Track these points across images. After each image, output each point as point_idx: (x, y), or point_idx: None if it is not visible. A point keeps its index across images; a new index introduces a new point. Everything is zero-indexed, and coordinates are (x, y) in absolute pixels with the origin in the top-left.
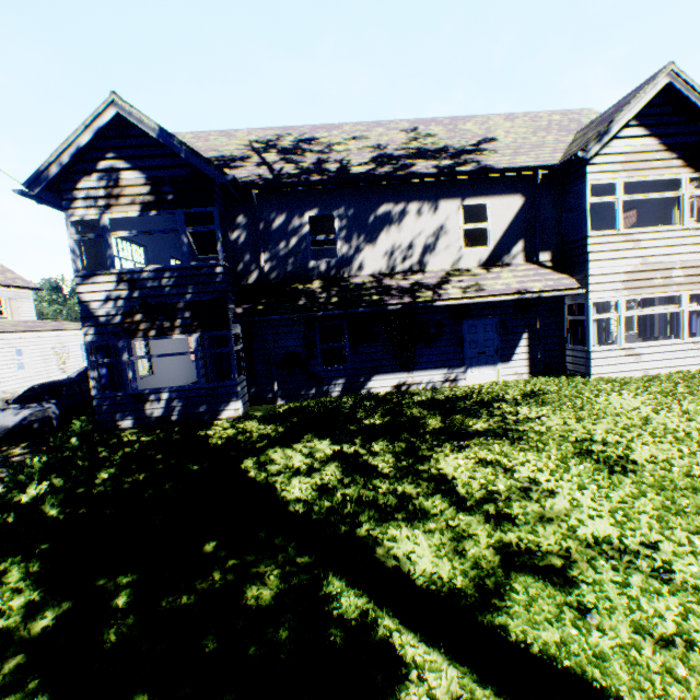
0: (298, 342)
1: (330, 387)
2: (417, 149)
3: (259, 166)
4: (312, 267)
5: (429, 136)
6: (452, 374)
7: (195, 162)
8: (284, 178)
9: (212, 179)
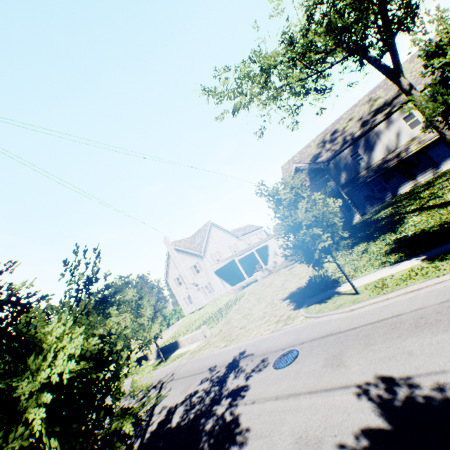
0: (366, 192)
1: (386, 199)
2: (374, 110)
3: (326, 152)
4: (358, 169)
5: (377, 99)
6: (434, 171)
7: (316, 165)
8: (337, 152)
9: (320, 166)
